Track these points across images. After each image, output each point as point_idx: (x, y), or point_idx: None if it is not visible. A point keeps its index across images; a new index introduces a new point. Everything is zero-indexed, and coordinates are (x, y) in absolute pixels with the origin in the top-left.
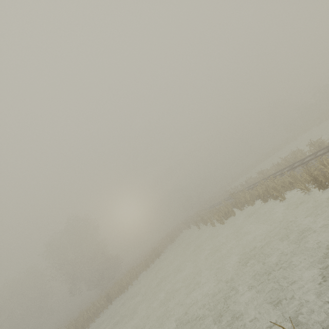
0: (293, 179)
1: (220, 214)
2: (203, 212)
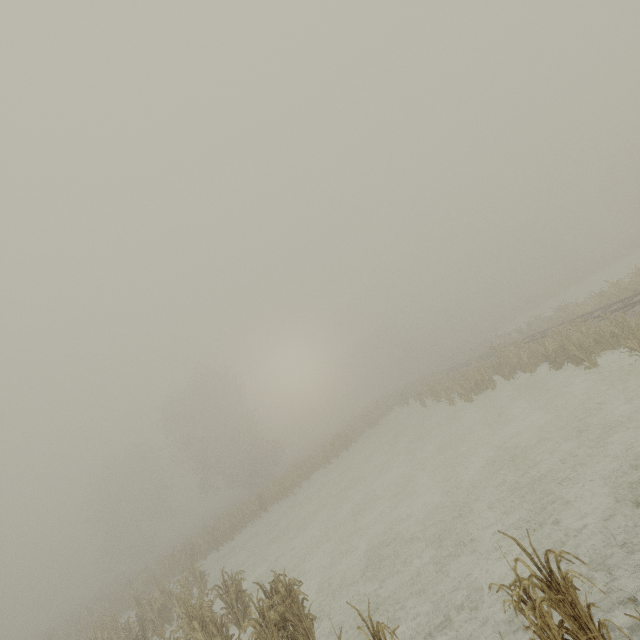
0: (621, 329)
1: (467, 384)
2: (435, 378)
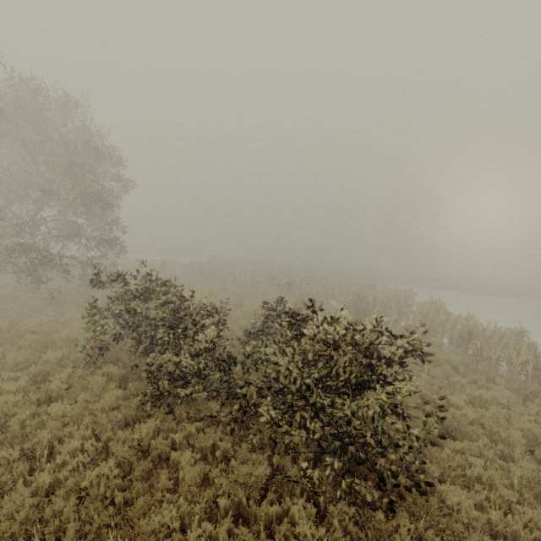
0: None
1: None
2: None
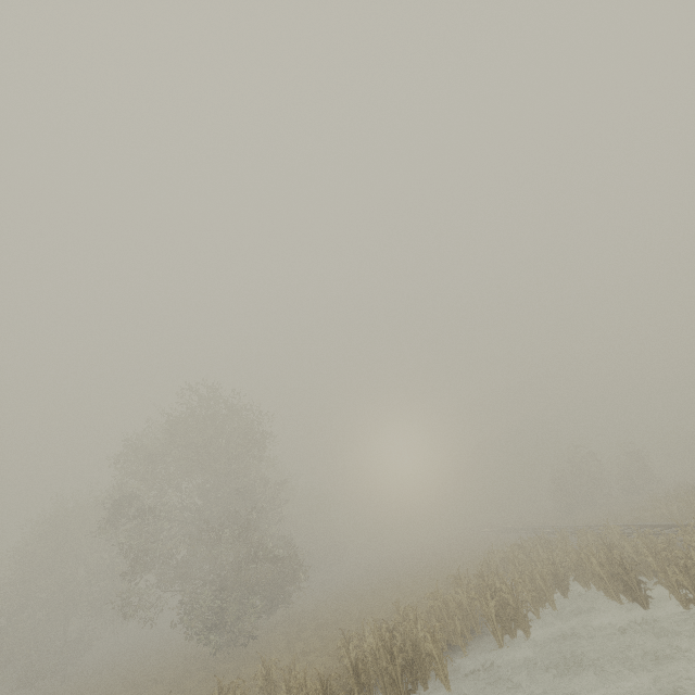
0: None
1: None
2: None
